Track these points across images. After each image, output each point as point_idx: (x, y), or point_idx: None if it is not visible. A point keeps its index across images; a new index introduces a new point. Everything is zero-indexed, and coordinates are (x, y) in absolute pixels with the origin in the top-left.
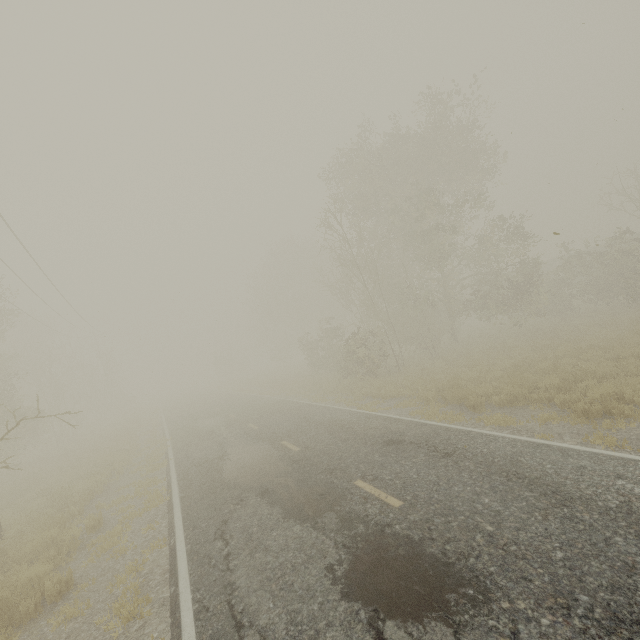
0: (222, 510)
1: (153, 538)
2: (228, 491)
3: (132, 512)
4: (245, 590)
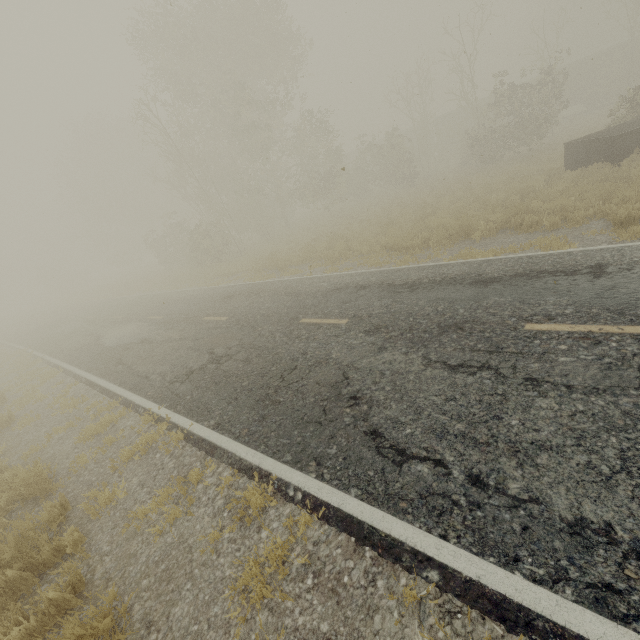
0: (115, 357)
1: (65, 386)
2: (114, 350)
3: (33, 385)
4: (145, 370)
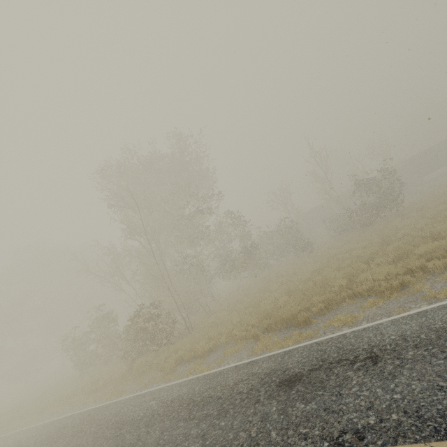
0: None
1: None
2: None
3: None
4: None
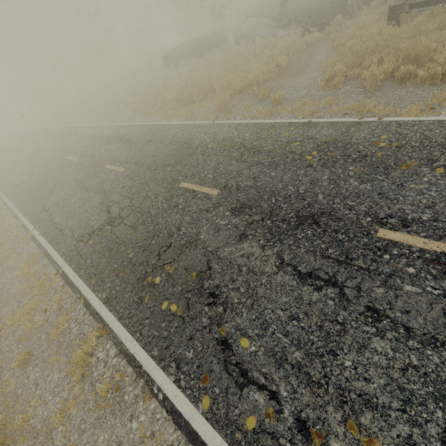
0: None
1: None
2: None
3: None
4: None
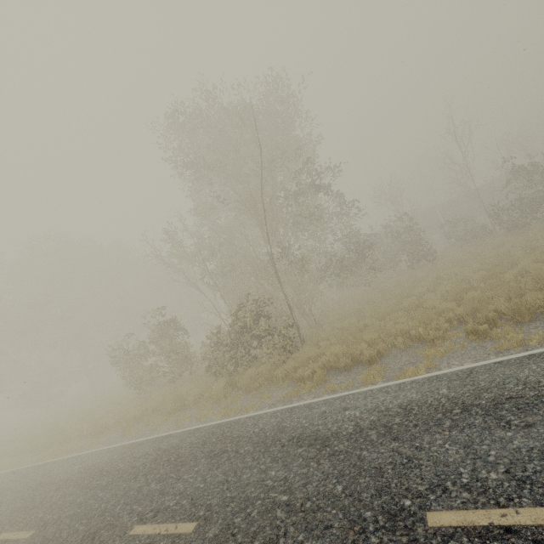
0: None
1: None
2: None
3: None
4: None
